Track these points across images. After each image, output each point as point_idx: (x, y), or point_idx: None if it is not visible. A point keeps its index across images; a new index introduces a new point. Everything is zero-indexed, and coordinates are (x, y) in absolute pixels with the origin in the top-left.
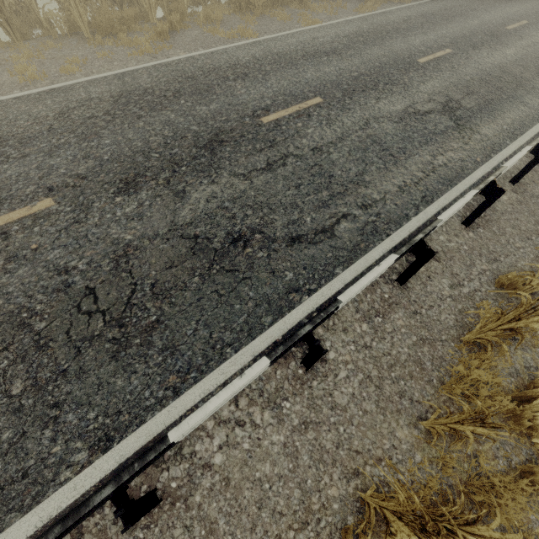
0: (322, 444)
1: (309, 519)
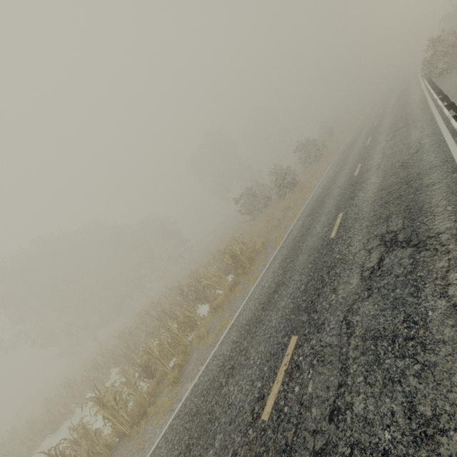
0: None
1: None
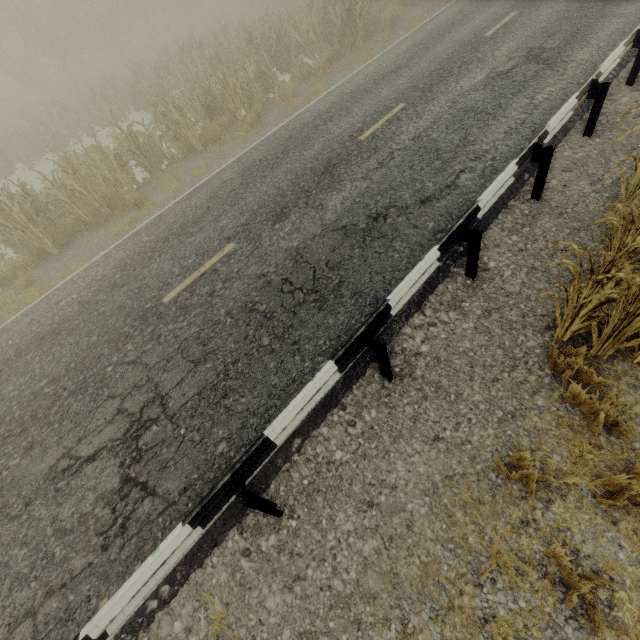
0: (508, 319)
1: (517, 363)
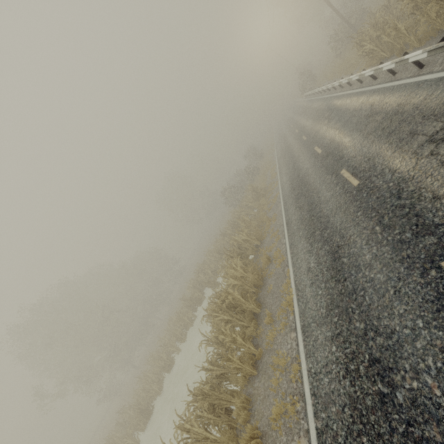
0: None
1: None
